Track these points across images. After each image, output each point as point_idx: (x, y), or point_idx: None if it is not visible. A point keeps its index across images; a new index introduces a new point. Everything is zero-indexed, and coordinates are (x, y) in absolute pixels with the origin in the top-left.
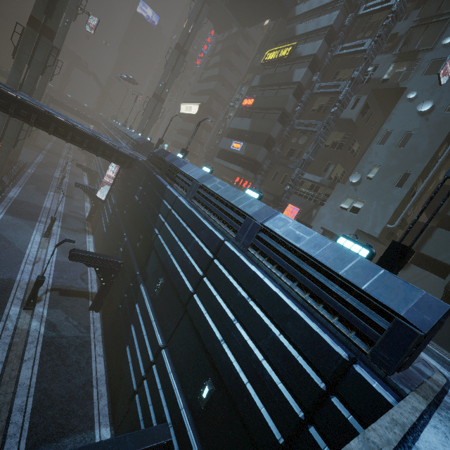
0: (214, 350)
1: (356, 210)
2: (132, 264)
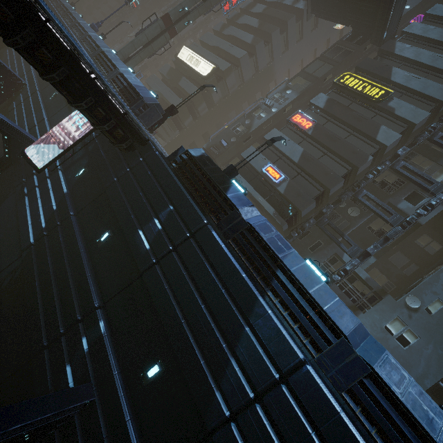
0: None
1: (404, 342)
2: (127, 433)
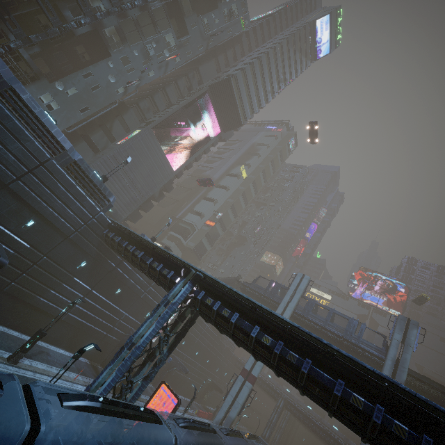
0: (41, 209)
1: (51, 108)
2: None
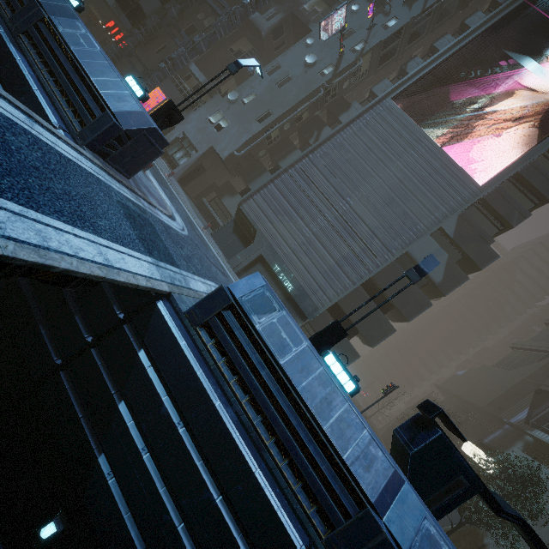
0: None
1: (220, 128)
2: None
